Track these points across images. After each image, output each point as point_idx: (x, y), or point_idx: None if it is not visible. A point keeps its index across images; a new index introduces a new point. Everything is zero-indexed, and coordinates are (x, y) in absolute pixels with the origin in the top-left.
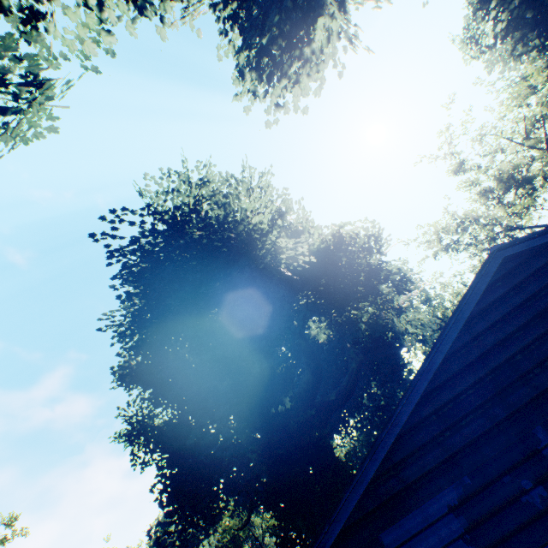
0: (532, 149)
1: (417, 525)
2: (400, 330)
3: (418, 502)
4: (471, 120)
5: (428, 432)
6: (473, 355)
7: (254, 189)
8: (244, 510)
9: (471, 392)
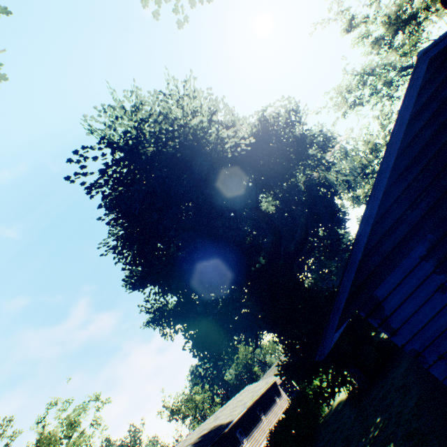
0: None
1: (399, 277)
2: (332, 182)
3: (396, 263)
4: None
5: (393, 217)
6: (417, 150)
7: (182, 99)
8: (252, 340)
9: (420, 177)
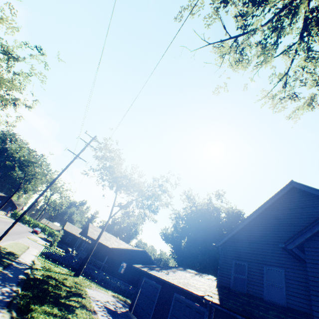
0: None
1: None
2: None
3: None
4: None
5: None
6: None
7: None
8: None
9: None
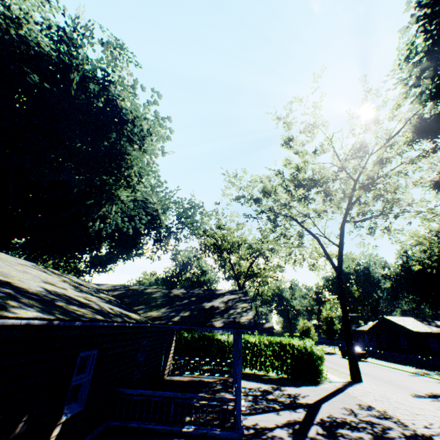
0: (341, 170)
1: None
2: (101, 214)
3: None
4: (320, 106)
5: None
6: None
7: None
8: None
9: None
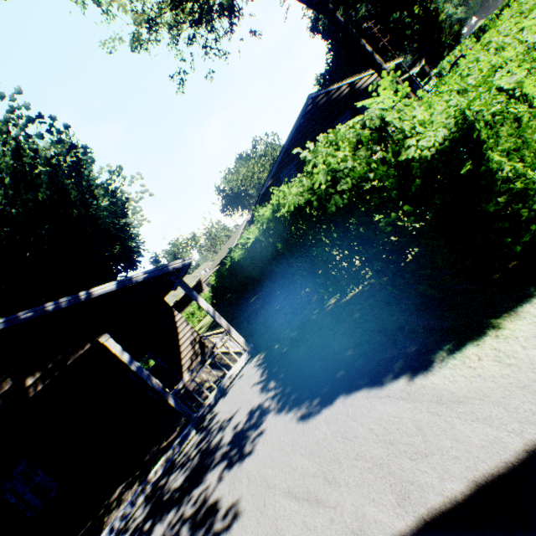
0: None
1: None
2: None
3: None
4: None
5: None
6: None
7: None
8: None
9: None
